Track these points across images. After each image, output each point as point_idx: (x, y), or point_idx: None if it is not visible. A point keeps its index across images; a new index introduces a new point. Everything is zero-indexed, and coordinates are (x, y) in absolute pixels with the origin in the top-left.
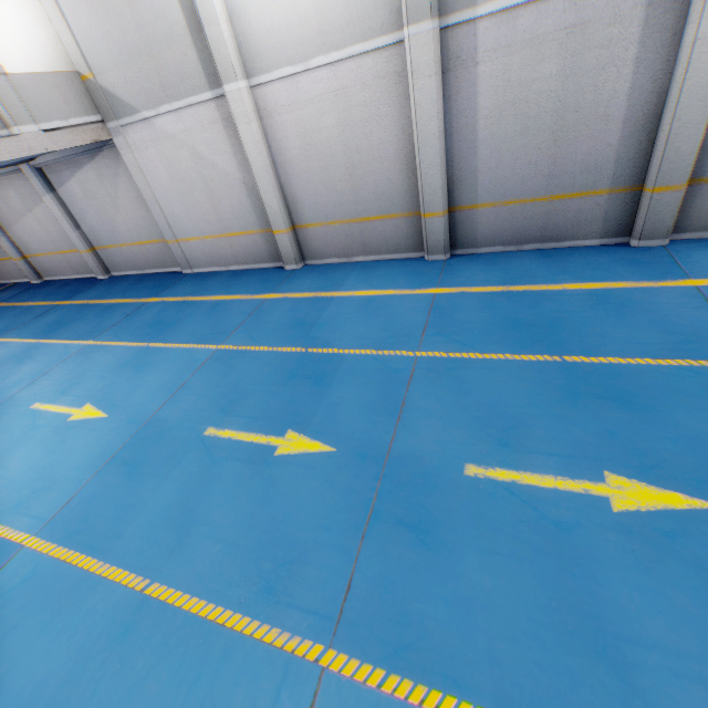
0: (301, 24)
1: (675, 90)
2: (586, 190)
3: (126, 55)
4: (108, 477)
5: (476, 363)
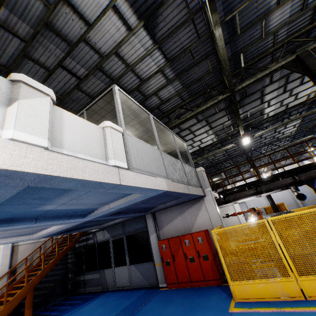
0: None
1: None
2: None
3: None
4: None
5: None
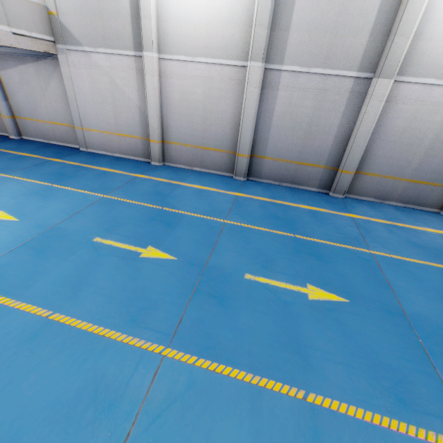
0: (196, 38)
1: (356, 130)
2: (315, 164)
3: (85, 12)
4: (21, 254)
5: (254, 230)
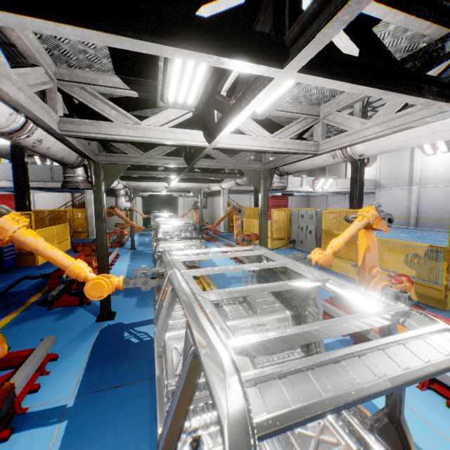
0: (437, 179)
1: None
2: None
3: (390, 179)
4: None
5: None
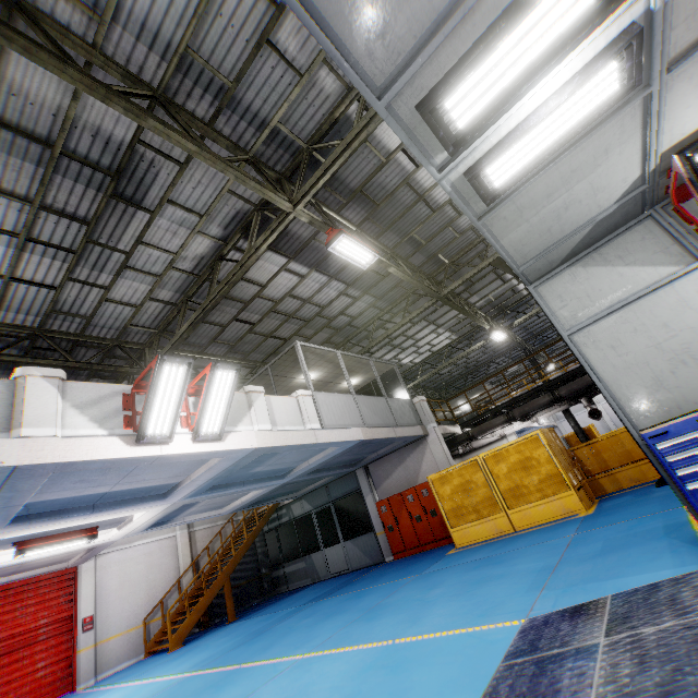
0: None
1: None
2: None
3: None
4: None
5: None
